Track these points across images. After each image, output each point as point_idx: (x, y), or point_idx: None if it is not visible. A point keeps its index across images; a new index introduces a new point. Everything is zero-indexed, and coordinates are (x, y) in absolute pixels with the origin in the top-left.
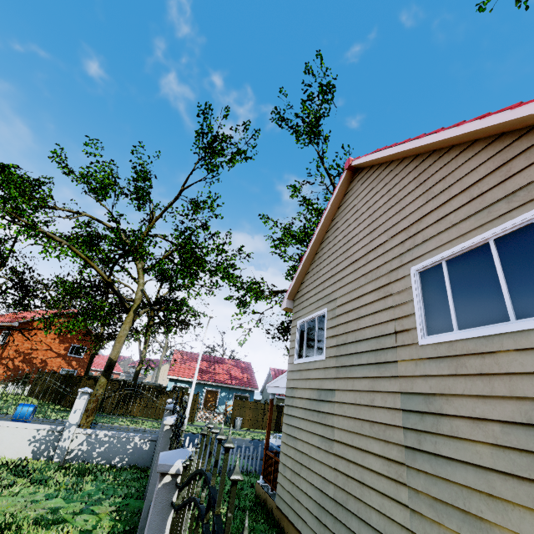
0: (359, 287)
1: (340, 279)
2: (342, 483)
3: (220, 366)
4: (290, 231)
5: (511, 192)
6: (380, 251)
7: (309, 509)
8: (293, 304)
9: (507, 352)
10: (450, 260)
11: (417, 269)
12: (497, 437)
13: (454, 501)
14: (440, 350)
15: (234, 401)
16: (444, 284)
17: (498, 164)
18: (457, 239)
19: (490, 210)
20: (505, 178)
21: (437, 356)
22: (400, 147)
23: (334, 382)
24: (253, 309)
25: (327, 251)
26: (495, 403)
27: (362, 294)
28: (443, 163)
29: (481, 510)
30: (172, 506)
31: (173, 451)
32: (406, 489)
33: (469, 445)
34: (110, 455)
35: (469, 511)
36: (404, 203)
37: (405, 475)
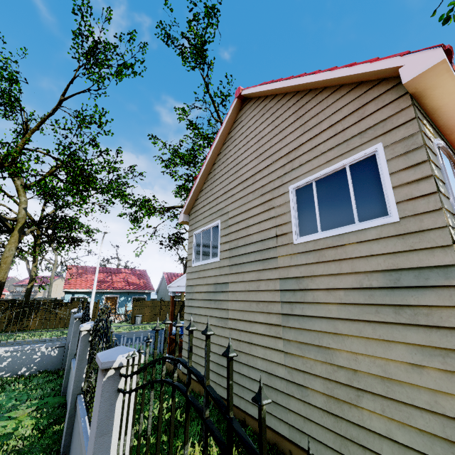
0: (247, 202)
1: (232, 196)
2: (235, 346)
3: (117, 276)
4: (179, 153)
5: (364, 130)
6: (265, 173)
7: (210, 368)
8: (189, 218)
9: (352, 244)
10: (318, 181)
11: (294, 187)
12: (342, 298)
13: (313, 341)
14: (308, 247)
15: (133, 303)
16: (313, 198)
17: (357, 107)
18: (324, 165)
19: (348, 143)
20: (360, 119)
21: (306, 251)
22: (285, 82)
23: (227, 277)
24: (147, 224)
25: (219, 172)
26: (342, 278)
27: (250, 207)
28: (317, 102)
29: (329, 343)
30: (118, 392)
31: (111, 350)
32: (282, 341)
33: (324, 306)
34: (15, 368)
35: (322, 345)
36: (285, 133)
37: (281, 332)
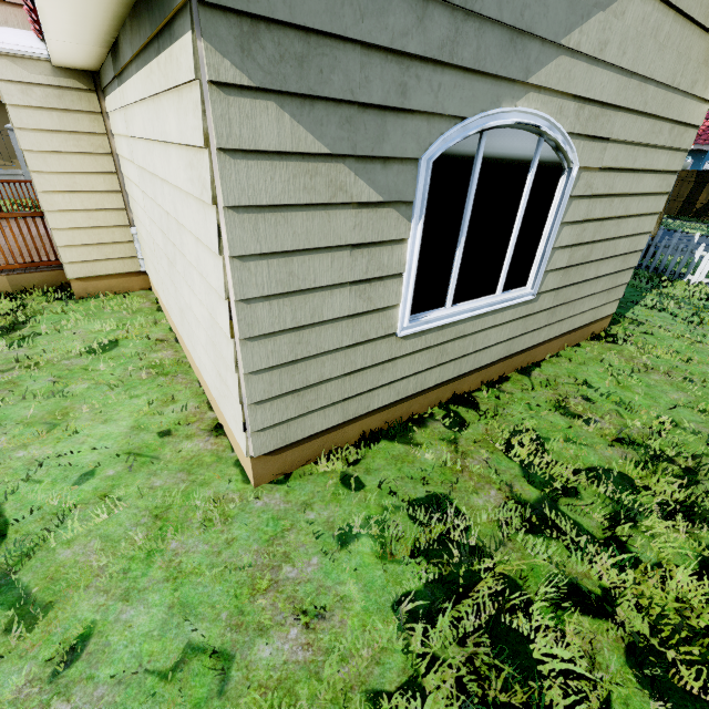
0: None
1: None
2: None
3: None
4: None
5: None
6: None
7: None
8: None
9: None
10: None
11: None
12: None
13: None
14: None
15: None
16: None
17: None
18: None
19: None
20: None
21: None
22: None
23: None
24: None
25: None
26: None
27: None
28: None
29: None
30: None
31: None
32: None
33: None
34: None
35: None
36: None
37: None
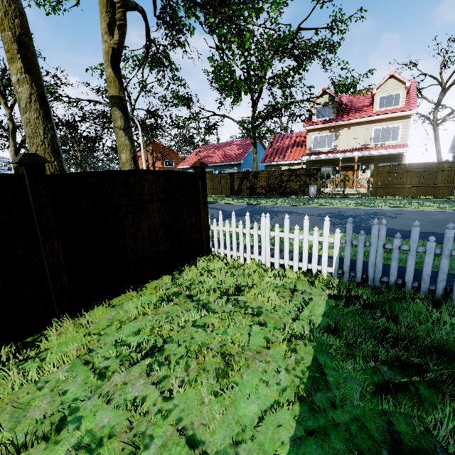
0: None
1: None
2: None
3: (222, 149)
4: None
5: None
6: None
7: None
8: None
9: None
10: None
11: None
12: None
13: None
14: None
15: None
16: None
17: None
18: None
19: None
20: None
21: None
22: None
23: None
24: None
25: None
26: None
27: None
28: None
29: None
30: None
31: None
32: None
33: None
34: None
35: None
36: None
37: None
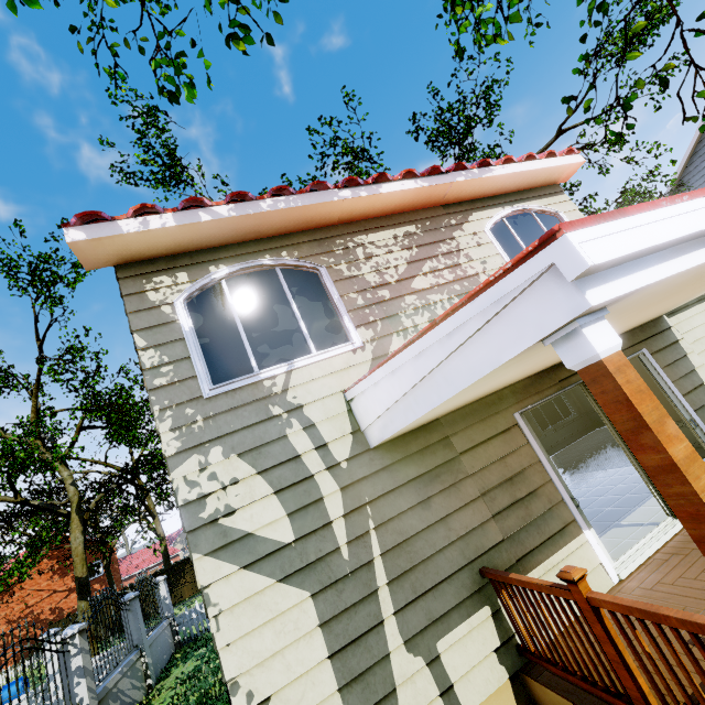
0: None
1: None
2: None
3: None
4: None
5: None
6: None
7: None
8: None
9: None
10: None
11: None
12: None
13: None
14: None
15: None
16: None
17: None
18: None
19: None
20: None
21: None
22: None
23: None
24: None
25: None
26: None
27: None
28: None
29: None
30: None
31: None
32: None
33: None
34: None
35: None
36: None
37: None
